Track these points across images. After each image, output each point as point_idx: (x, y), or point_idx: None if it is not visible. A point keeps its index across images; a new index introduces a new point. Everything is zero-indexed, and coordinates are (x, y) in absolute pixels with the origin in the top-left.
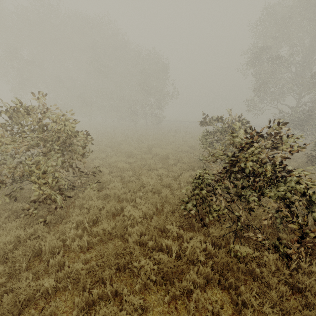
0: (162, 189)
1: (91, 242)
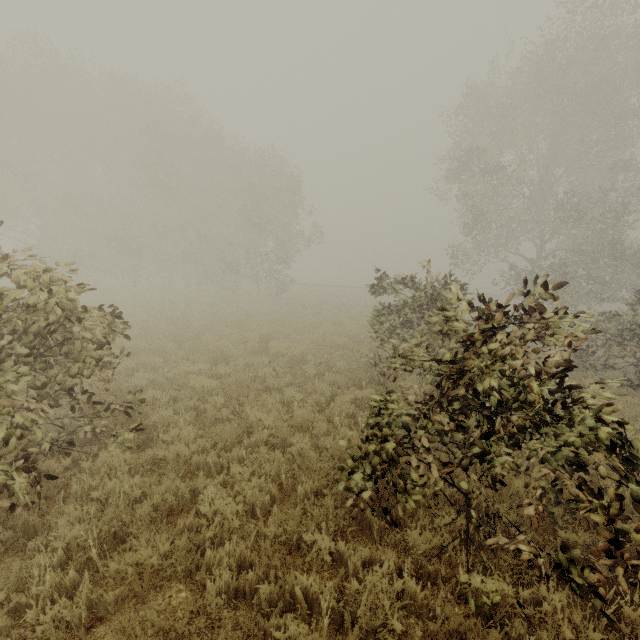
0: (292, 436)
1: (102, 603)
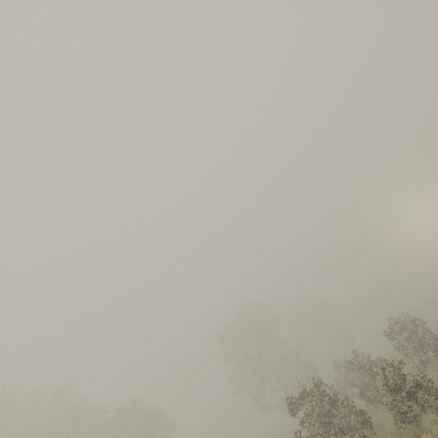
0: None
1: None
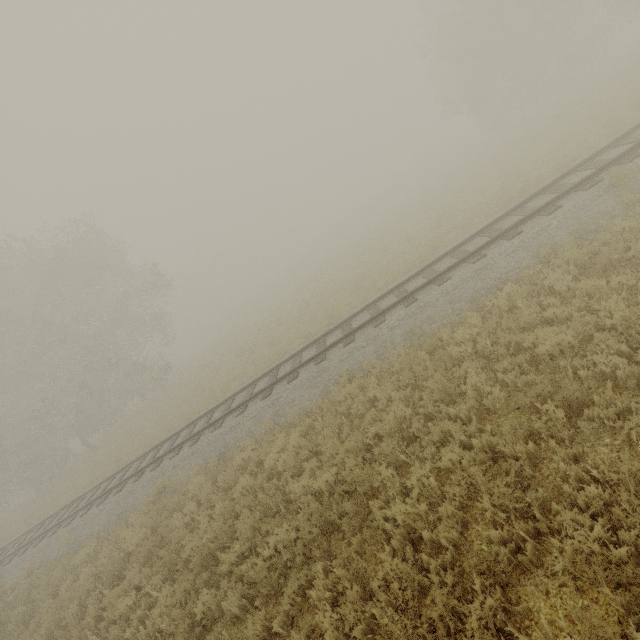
0: None
1: None
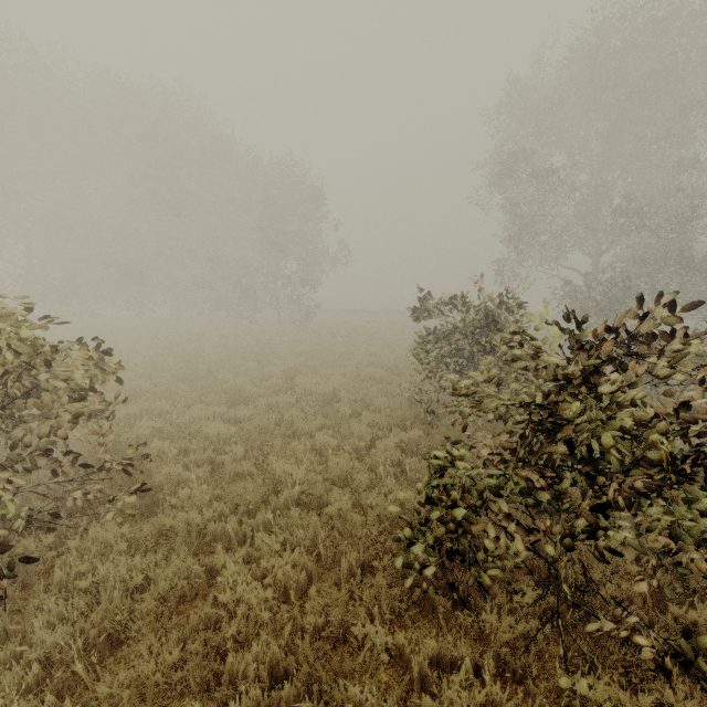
0: (328, 493)
1: None
